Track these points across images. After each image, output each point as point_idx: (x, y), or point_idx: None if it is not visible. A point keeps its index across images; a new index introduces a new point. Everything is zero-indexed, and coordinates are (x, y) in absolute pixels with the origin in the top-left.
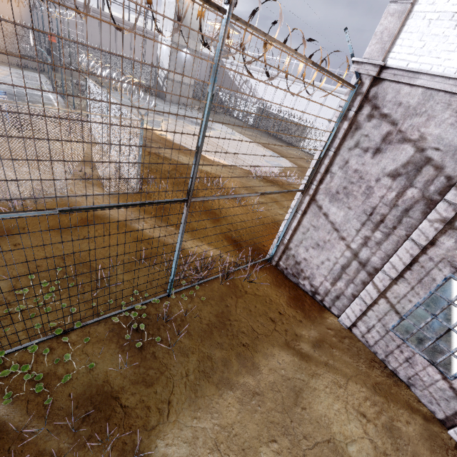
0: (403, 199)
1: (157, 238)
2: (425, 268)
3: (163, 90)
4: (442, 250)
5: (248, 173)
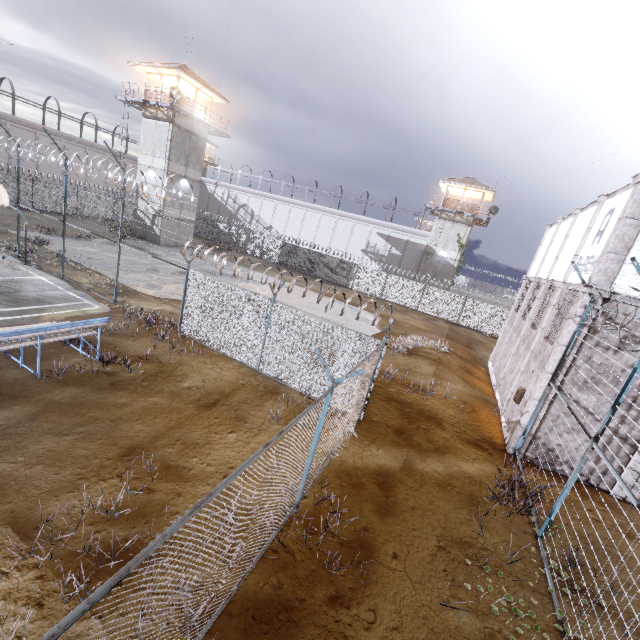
0: None
1: (445, 474)
2: None
3: (153, 230)
4: None
5: None
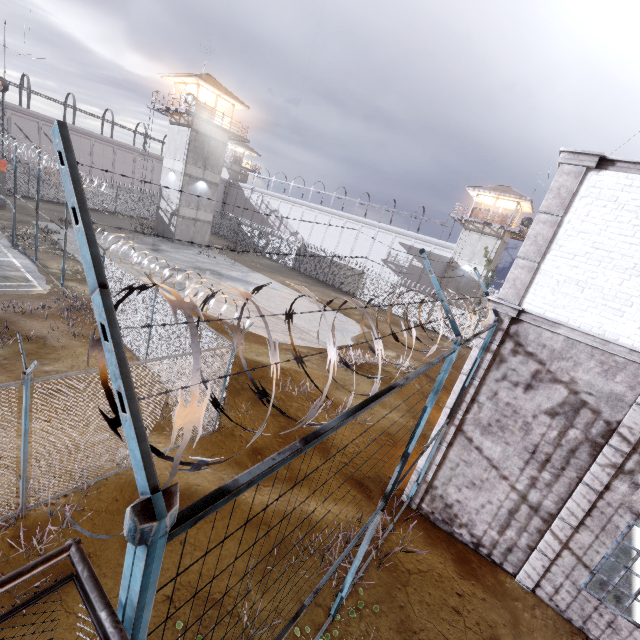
0: (567, 439)
1: (272, 510)
2: (605, 514)
3: (169, 228)
4: (618, 495)
5: (326, 357)
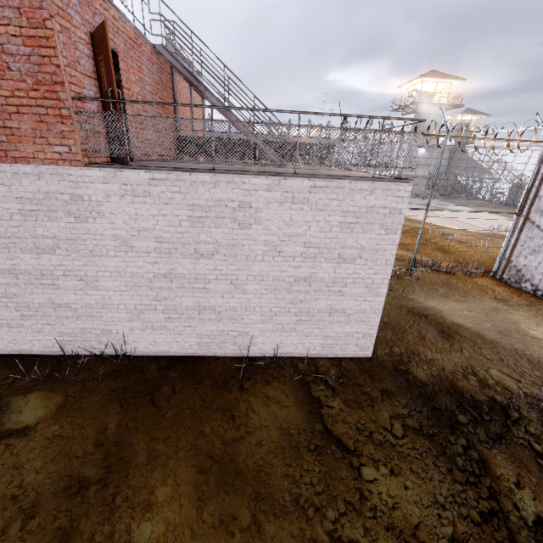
0: None
1: (401, 254)
2: None
3: None
4: None
5: (484, 233)
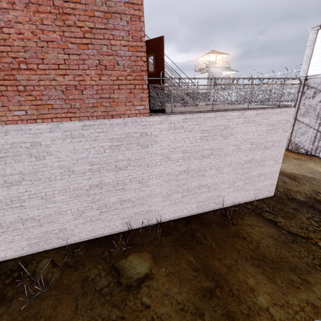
0: None
1: None
2: None
3: None
4: None
5: None
